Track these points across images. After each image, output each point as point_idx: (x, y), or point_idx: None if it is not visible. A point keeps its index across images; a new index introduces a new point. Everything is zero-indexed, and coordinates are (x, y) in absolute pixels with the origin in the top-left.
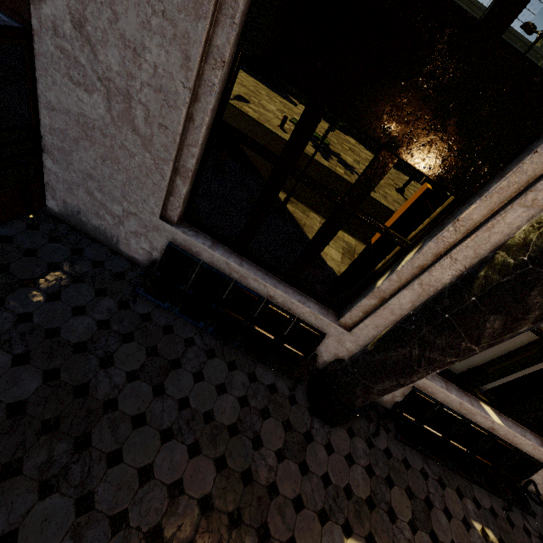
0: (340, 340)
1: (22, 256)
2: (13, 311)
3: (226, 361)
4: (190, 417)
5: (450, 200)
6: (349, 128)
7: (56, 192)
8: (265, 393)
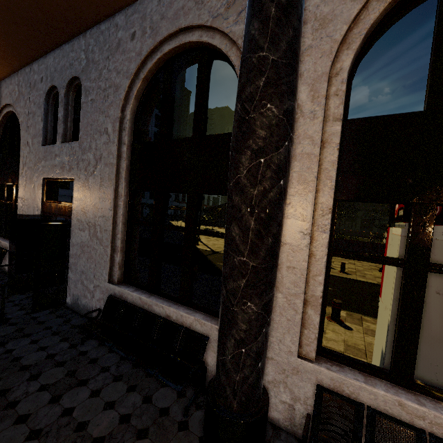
0: None
1: (35, 324)
2: (6, 348)
3: (129, 385)
4: (65, 423)
5: None
6: None
7: (71, 290)
8: (154, 414)
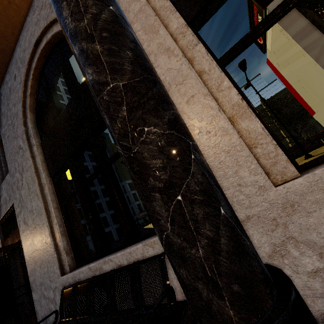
0: None
1: None
2: None
3: None
4: None
5: None
6: None
7: (39, 314)
8: None
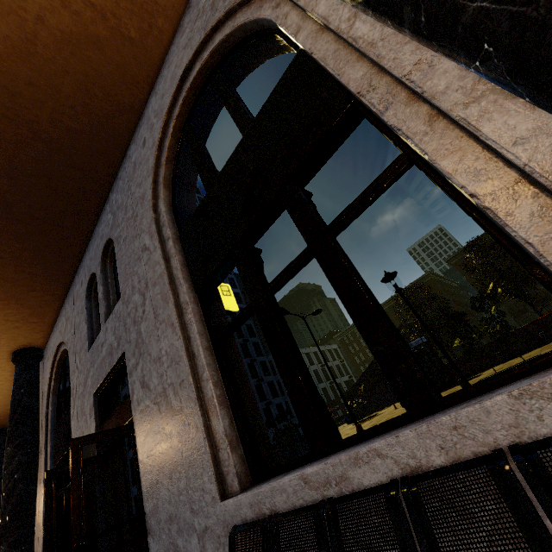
0: None
1: None
2: None
3: None
4: None
5: None
6: (551, 333)
7: None
8: None
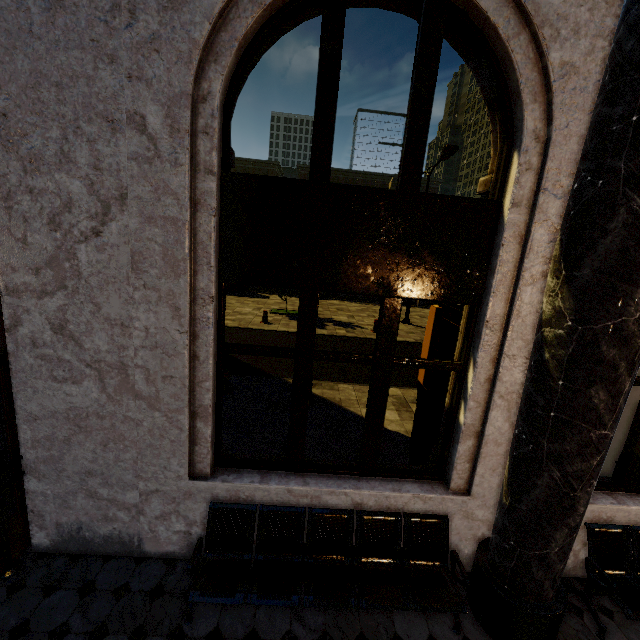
0: (467, 513)
1: None
2: None
3: None
4: None
5: (467, 309)
6: (326, 293)
7: (45, 517)
8: None
